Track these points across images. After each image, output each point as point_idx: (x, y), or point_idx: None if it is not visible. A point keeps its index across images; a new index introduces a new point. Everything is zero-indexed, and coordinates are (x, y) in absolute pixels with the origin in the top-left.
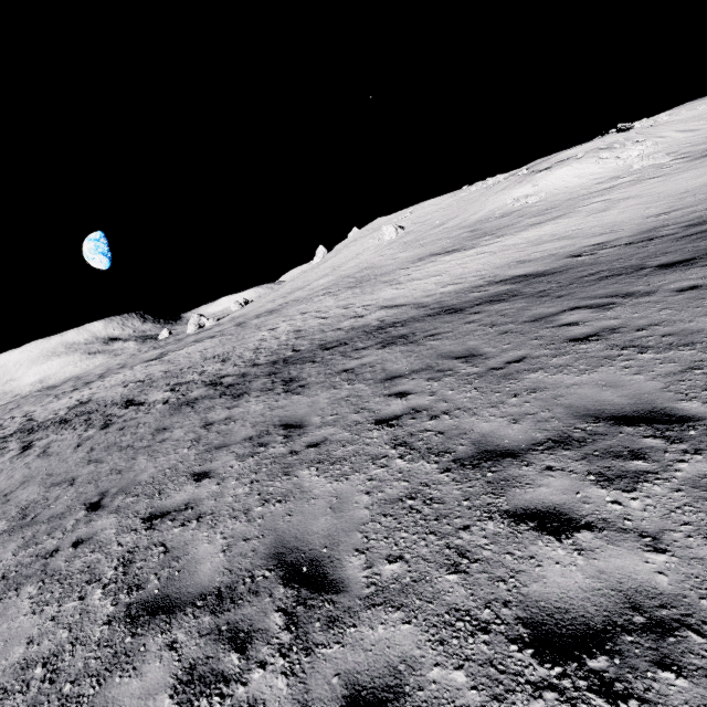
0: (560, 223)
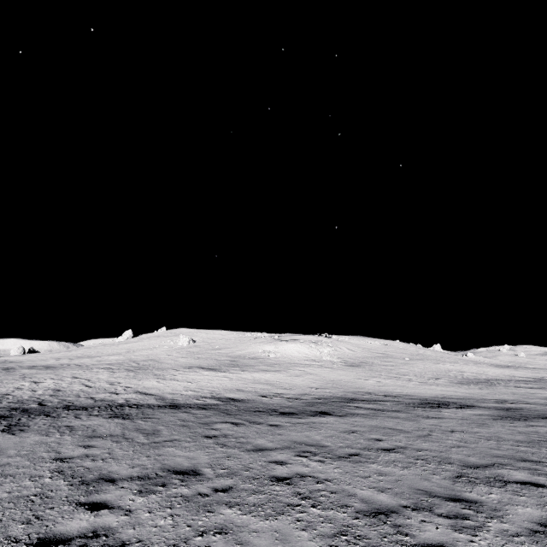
0: (275, 375)
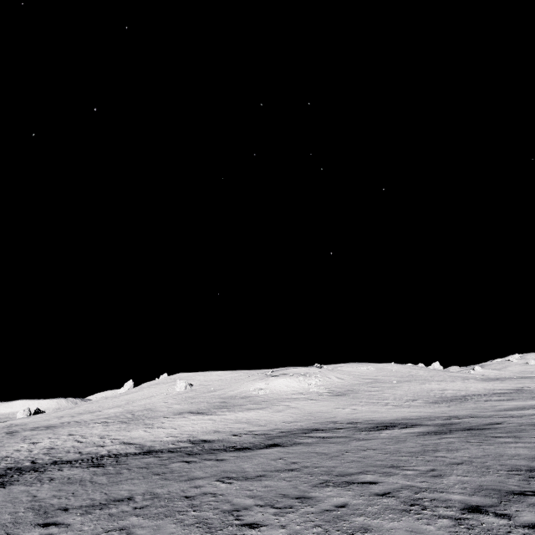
0: (258, 412)
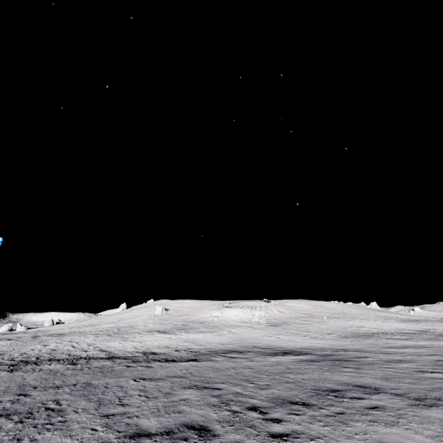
0: (205, 335)
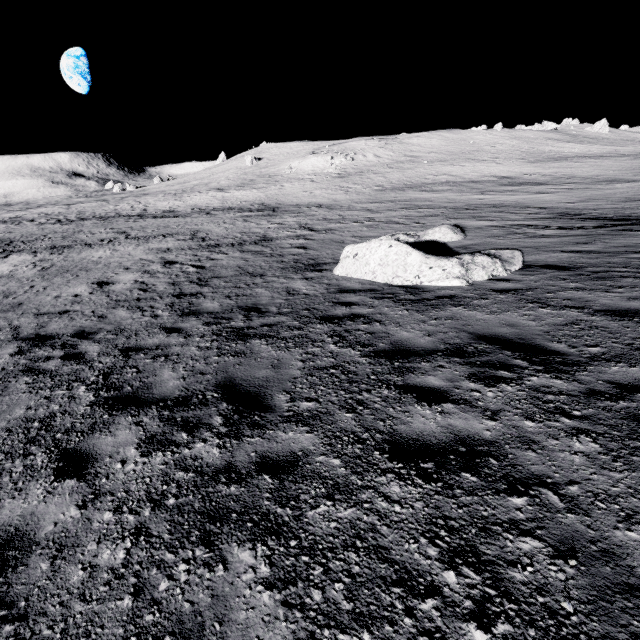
0: (250, 192)
